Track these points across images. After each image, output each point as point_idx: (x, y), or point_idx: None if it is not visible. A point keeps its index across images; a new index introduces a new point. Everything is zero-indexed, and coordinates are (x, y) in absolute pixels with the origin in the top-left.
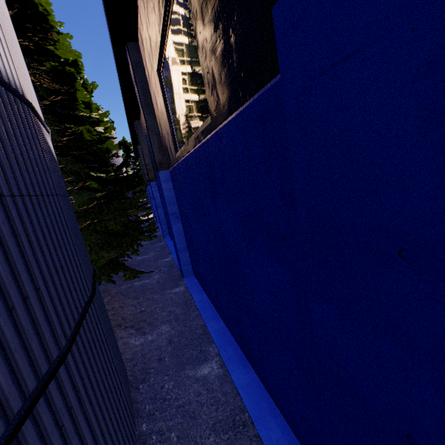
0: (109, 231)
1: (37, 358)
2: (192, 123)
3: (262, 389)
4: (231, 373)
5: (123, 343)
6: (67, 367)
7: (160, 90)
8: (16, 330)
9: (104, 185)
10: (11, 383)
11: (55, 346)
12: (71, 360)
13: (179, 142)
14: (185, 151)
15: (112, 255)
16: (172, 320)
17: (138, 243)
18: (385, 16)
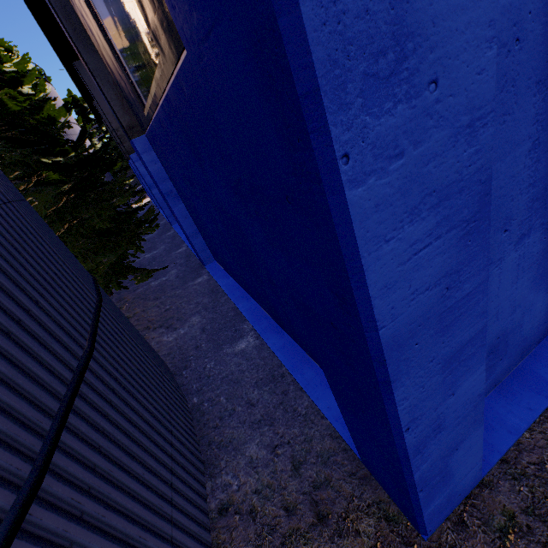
0: (99, 232)
1: (63, 356)
2: (147, 64)
3: (296, 346)
4: (267, 341)
5: (156, 343)
6: (97, 361)
7: (89, 12)
8: (32, 337)
9: (67, 172)
10: (49, 375)
11: (77, 346)
12: (98, 356)
13: (142, 93)
14: (152, 107)
15: (112, 259)
16: (201, 310)
17: (138, 238)
18: (214, 0)
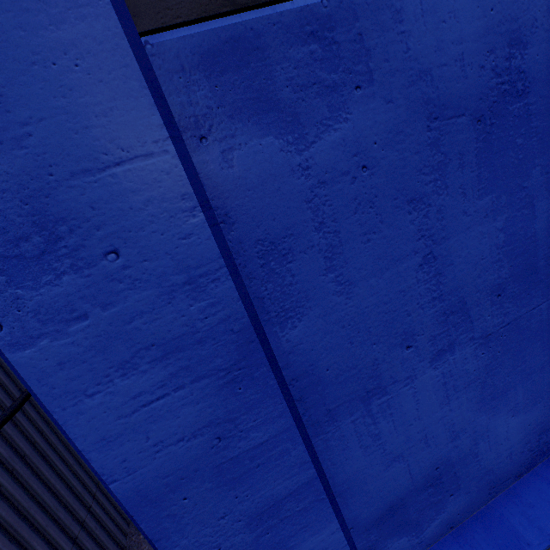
0: None
1: None
2: None
3: None
4: None
5: None
6: (16, 423)
7: None
8: None
9: None
10: None
11: None
12: (21, 417)
13: None
14: None
15: None
16: None
17: None
18: None
